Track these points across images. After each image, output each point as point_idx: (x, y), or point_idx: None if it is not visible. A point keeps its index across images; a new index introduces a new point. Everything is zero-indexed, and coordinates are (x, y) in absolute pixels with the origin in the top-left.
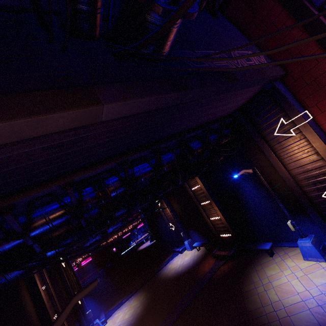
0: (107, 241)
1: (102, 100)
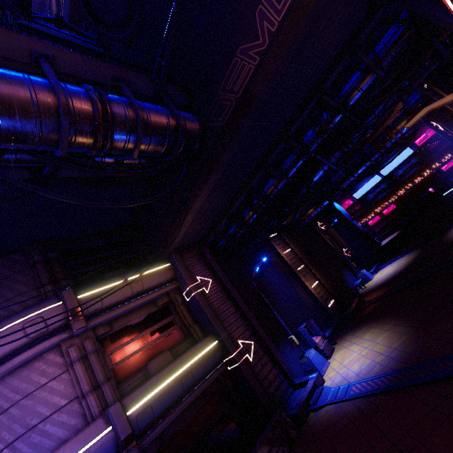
0: (413, 182)
1: (191, 206)
